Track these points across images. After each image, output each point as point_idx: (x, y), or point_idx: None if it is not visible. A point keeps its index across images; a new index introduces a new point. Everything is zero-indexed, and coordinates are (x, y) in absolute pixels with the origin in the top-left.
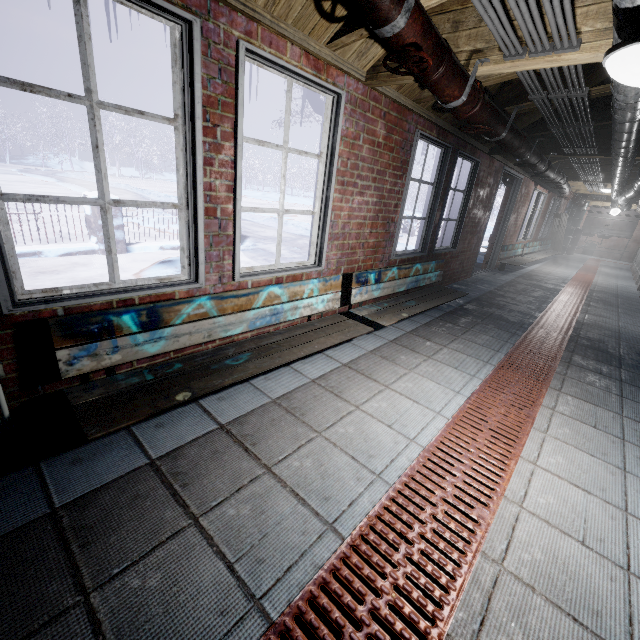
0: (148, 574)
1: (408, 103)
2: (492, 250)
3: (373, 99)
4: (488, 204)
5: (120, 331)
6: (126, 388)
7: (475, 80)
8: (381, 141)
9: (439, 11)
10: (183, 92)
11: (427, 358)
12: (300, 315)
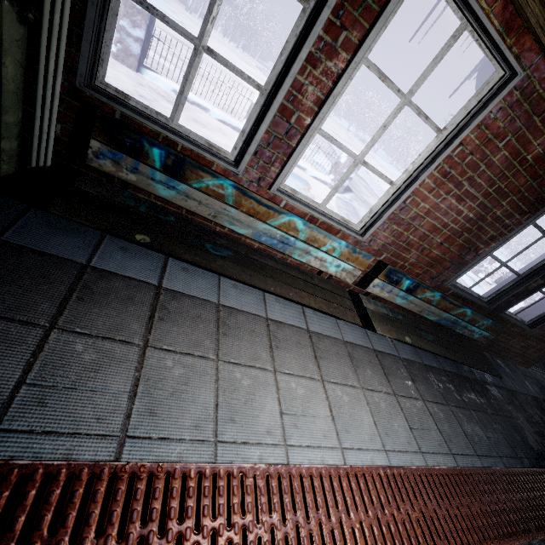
0: None
1: None
2: None
3: None
4: None
5: (146, 158)
6: (119, 203)
7: None
8: (529, 159)
9: None
10: None
11: (392, 393)
12: (307, 261)
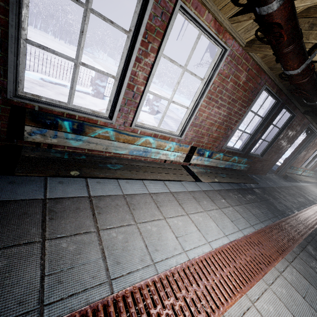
0: (0, 258)
1: (265, 68)
2: (284, 166)
3: (245, 59)
4: (291, 140)
5: (61, 128)
6: (51, 157)
7: (311, 63)
8: (241, 83)
9: (304, 16)
10: (138, 18)
11: (218, 208)
12: (159, 157)
